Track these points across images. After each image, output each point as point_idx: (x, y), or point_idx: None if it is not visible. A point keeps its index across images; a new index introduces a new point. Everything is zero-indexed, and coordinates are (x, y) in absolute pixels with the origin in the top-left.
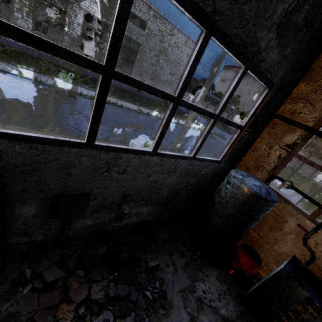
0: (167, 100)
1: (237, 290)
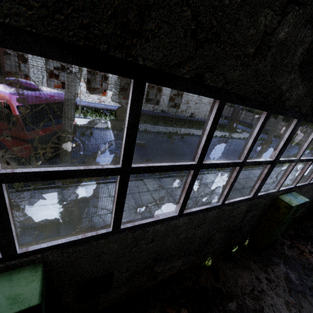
0: None
1: None
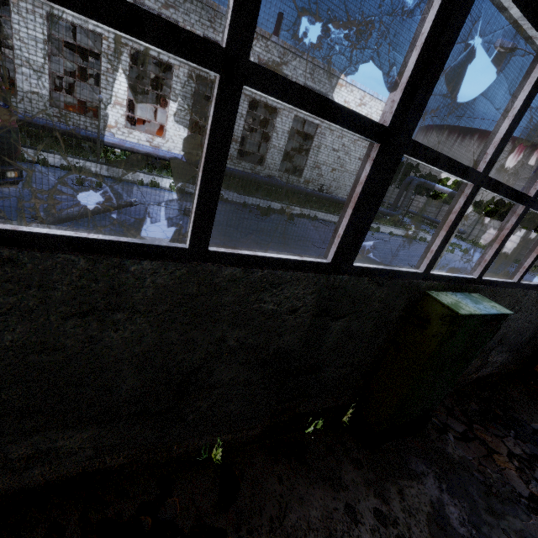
0: None
1: None
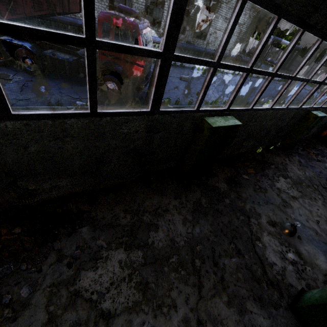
0: None
1: None
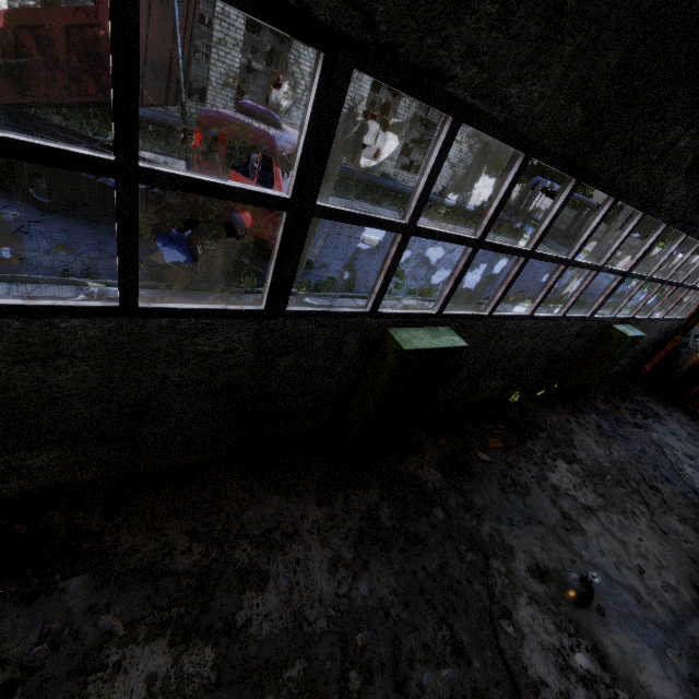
0: (688, 289)
1: (698, 421)
